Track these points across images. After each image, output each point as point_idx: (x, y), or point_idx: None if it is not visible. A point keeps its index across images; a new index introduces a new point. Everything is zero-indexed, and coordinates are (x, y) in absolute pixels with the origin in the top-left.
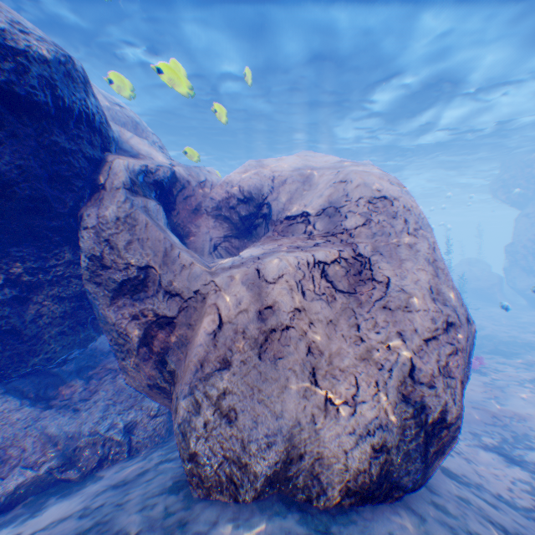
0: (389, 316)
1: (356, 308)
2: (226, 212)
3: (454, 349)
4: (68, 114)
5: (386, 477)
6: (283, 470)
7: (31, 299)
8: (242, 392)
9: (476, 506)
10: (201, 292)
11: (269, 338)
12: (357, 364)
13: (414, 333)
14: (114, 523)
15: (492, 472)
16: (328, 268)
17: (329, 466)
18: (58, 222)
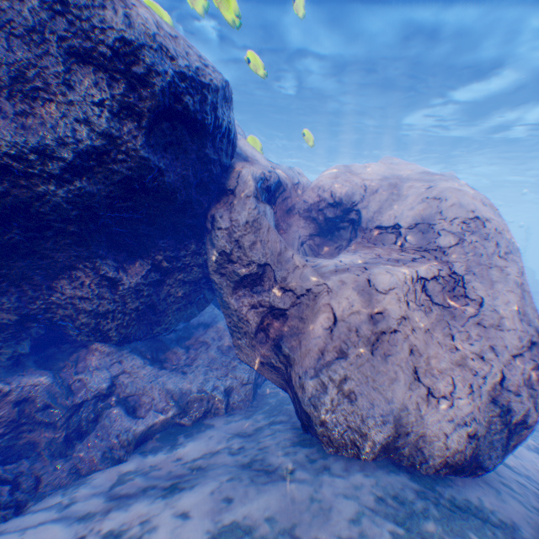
0: (481, 331)
1: (449, 320)
2: (313, 214)
3: (535, 365)
4: (218, 131)
5: (473, 458)
6: (392, 441)
7: (164, 281)
8: (358, 379)
9: (532, 491)
10: (313, 291)
11: (379, 338)
12: (453, 368)
13: (503, 348)
14: (269, 460)
15: (535, 468)
16: (426, 283)
17: (431, 443)
18: (193, 220)
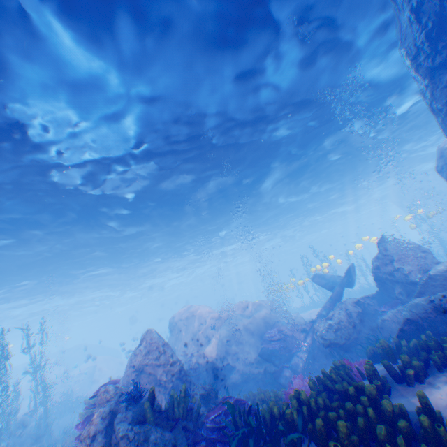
0: None
1: None
2: None
3: None
4: None
5: None
6: None
7: None
8: None
9: None
10: None
11: None
12: None
13: None
14: None
15: None
16: None
17: None
18: None
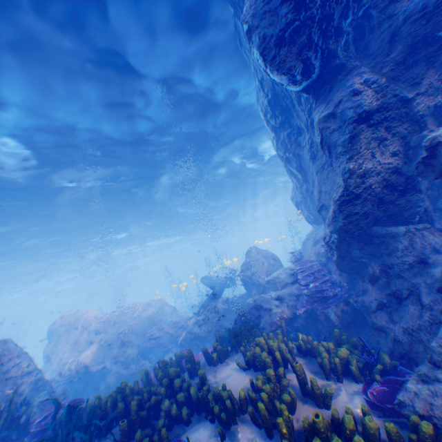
0: None
1: None
2: None
3: None
4: None
5: None
6: None
7: None
8: None
9: None
10: None
11: None
12: None
13: None
14: None
15: None
16: None
17: None
18: None
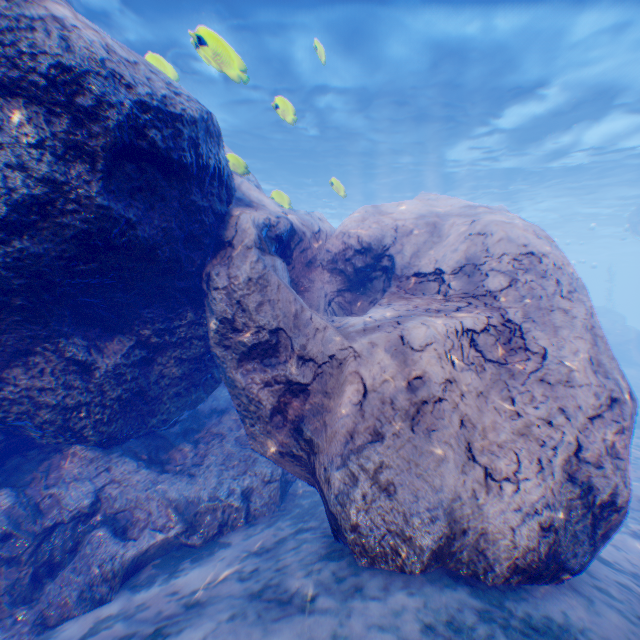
0: (547, 390)
1: (508, 380)
2: (340, 265)
3: (619, 428)
4: (205, 172)
5: (553, 557)
6: (445, 544)
7: (155, 360)
8: (397, 465)
9: (638, 594)
10: (338, 358)
11: (420, 410)
12: (516, 441)
13: (576, 409)
14: (286, 585)
15: None
16: (475, 336)
17: (495, 542)
18: (185, 282)
